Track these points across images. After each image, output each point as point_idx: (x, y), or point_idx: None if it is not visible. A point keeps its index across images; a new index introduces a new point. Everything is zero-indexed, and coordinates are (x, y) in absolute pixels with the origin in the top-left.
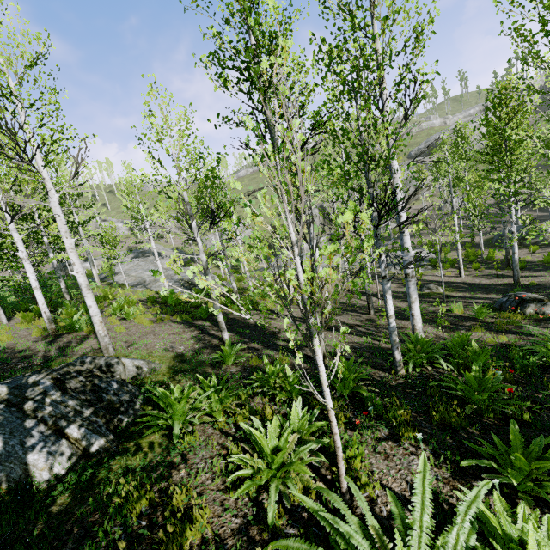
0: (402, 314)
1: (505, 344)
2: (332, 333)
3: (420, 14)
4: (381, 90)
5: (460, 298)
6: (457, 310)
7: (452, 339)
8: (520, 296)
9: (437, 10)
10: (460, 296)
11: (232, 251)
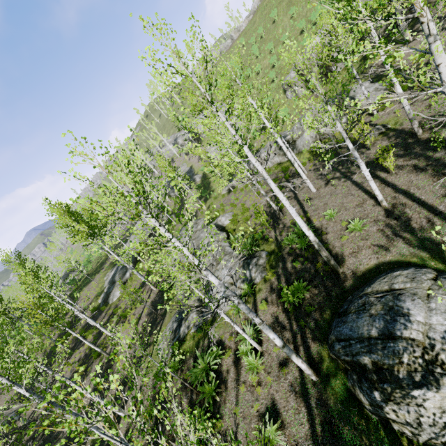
0: None
1: None
2: None
3: None
4: None
5: None
6: None
7: None
8: None
9: None
10: None
11: None
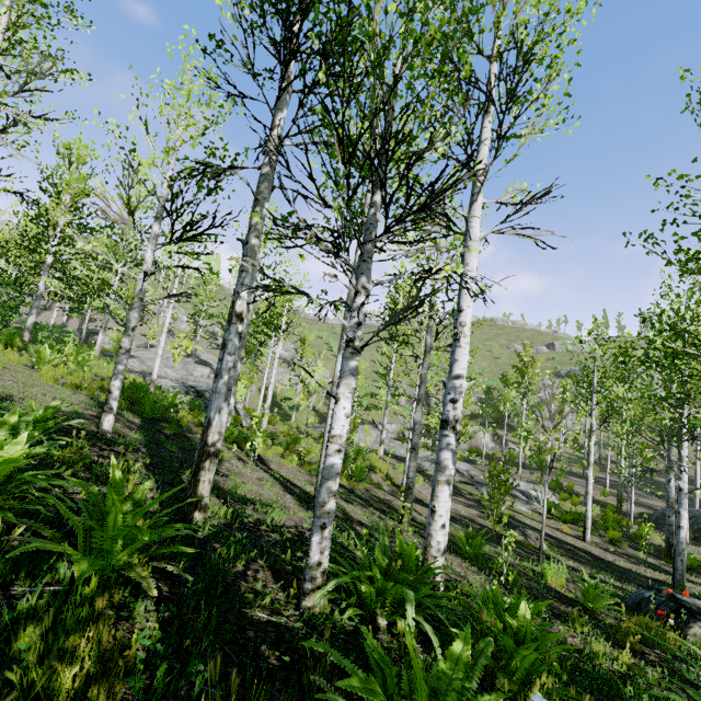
0: (455, 545)
1: (625, 676)
2: (304, 511)
3: (556, 7)
4: (482, 122)
5: (570, 568)
6: (554, 579)
7: (483, 585)
8: (679, 596)
9: (582, 2)
10: (571, 566)
11: (294, 396)
